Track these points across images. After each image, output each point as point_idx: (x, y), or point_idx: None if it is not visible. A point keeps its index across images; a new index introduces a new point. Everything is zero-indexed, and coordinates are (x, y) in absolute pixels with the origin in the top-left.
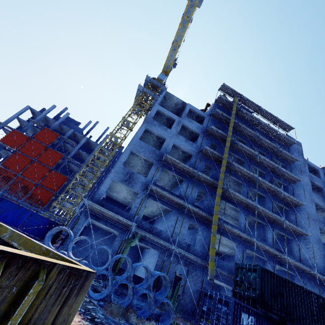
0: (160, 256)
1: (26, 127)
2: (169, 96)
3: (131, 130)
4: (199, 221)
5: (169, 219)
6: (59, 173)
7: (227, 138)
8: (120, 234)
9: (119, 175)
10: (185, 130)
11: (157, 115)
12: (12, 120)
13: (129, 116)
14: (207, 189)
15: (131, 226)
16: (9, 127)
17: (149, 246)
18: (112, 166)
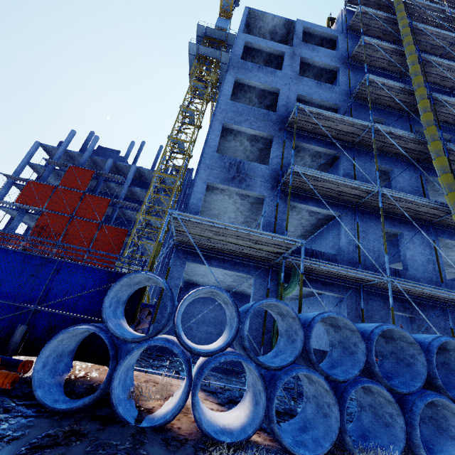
0: (349, 303)
1: (44, 173)
2: (257, 18)
3: (199, 126)
4: (399, 222)
5: (331, 236)
6: (113, 227)
7: (407, 48)
8: (257, 279)
9: (216, 172)
10: (304, 74)
11: (245, 59)
12: (23, 168)
13: (190, 102)
14: (391, 162)
15: (283, 254)
16: (22, 179)
17: (322, 289)
18: (184, 202)
